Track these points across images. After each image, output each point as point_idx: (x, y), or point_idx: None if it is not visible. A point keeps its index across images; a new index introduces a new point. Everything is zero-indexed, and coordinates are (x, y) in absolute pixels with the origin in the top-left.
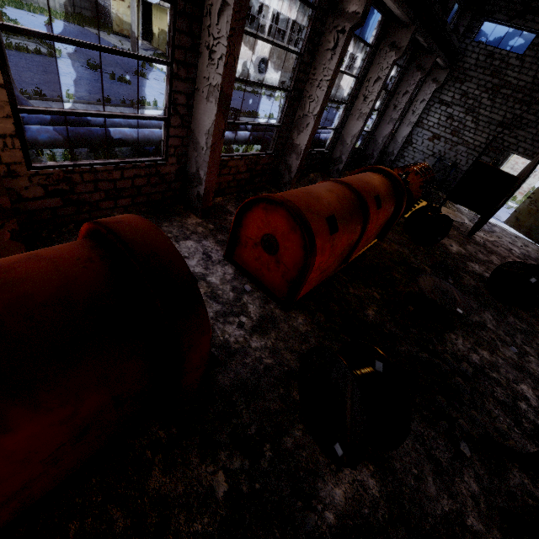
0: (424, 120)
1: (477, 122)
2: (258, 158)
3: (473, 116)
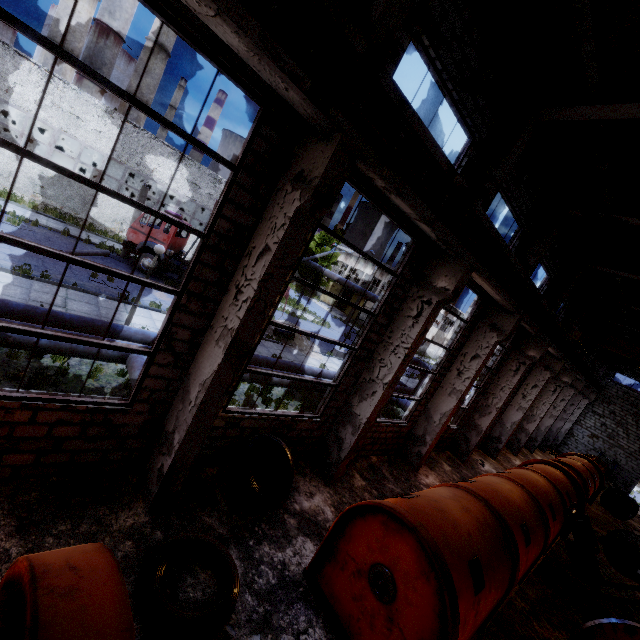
0: (582, 421)
1: (627, 434)
2: None
3: (623, 429)
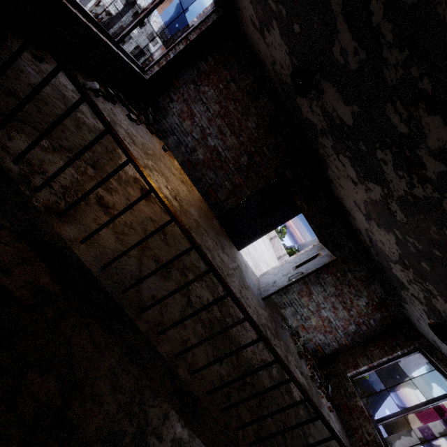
0: None
1: None
2: None
3: None
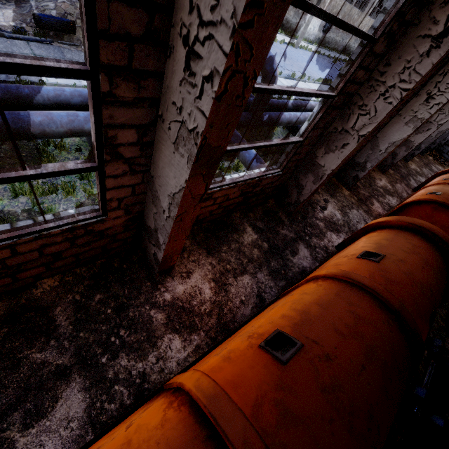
0: None
1: None
2: None
3: None
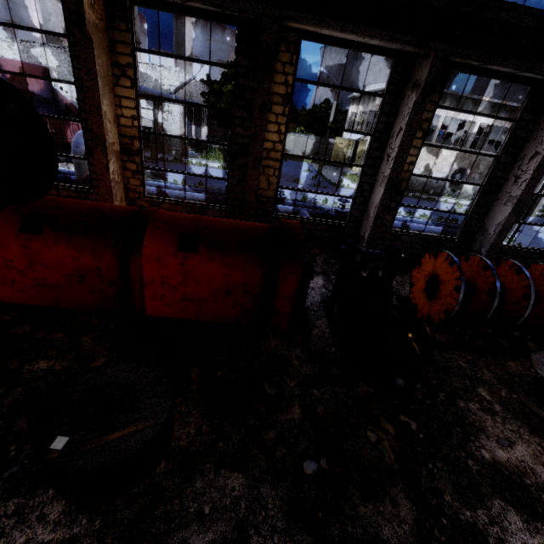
0: None
1: None
2: (202, 208)
3: None
